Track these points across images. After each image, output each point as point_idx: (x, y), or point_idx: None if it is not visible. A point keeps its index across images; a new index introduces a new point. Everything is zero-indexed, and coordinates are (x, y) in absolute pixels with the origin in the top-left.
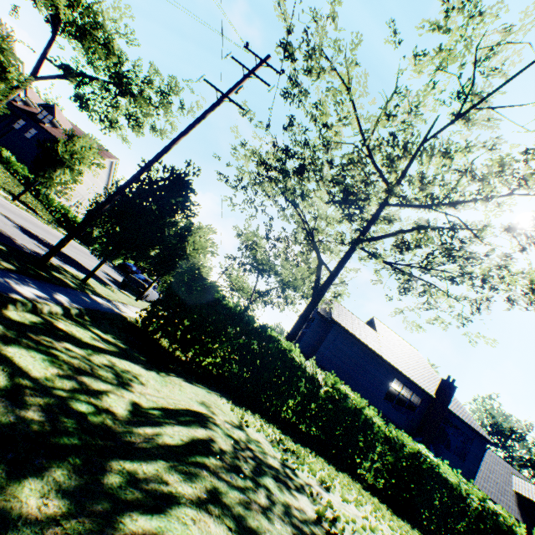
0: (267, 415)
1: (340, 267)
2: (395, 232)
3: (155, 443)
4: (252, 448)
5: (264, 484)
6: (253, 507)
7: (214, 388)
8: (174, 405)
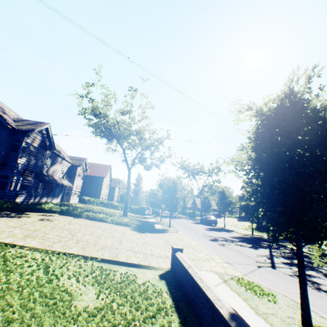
0: None
1: None
2: None
3: None
4: None
5: None
6: None
7: None
8: None
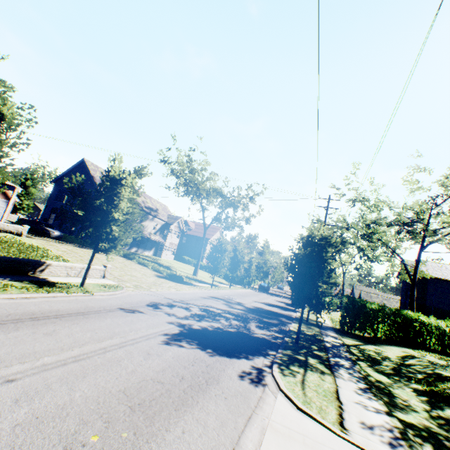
0: (425, 350)
1: (418, 264)
2: (440, 238)
3: (412, 363)
4: (434, 361)
5: (446, 367)
6: (447, 370)
7: (396, 345)
8: (399, 354)
